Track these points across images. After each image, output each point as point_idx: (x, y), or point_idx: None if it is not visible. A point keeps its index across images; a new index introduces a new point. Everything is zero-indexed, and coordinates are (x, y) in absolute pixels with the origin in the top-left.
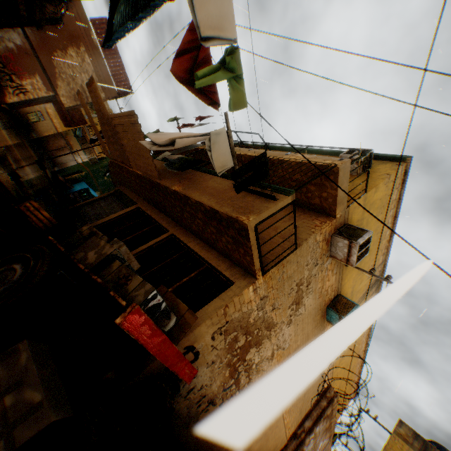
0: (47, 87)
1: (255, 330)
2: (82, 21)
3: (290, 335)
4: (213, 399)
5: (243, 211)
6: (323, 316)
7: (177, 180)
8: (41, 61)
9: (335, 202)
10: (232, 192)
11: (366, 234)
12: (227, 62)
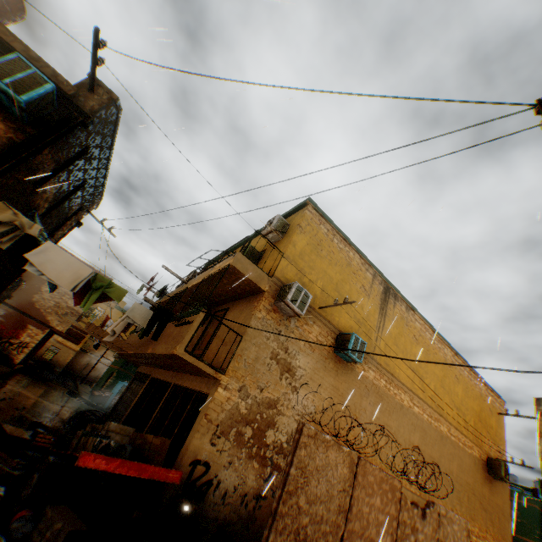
0: (42, 329)
1: (256, 416)
2: None
3: (307, 398)
4: (260, 493)
5: (176, 345)
6: (337, 361)
7: (151, 343)
8: (27, 313)
9: (254, 283)
10: (175, 332)
11: (293, 287)
12: (95, 286)
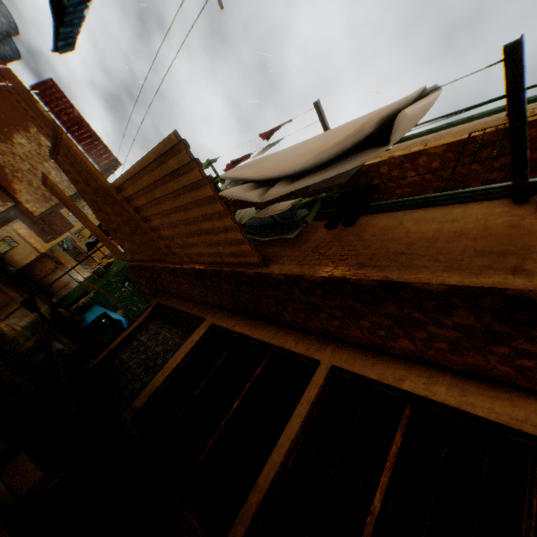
0: (1, 198)
1: None
2: (21, 93)
3: None
4: None
5: None
6: None
7: (305, 252)
8: None
9: None
10: None
11: None
12: None
